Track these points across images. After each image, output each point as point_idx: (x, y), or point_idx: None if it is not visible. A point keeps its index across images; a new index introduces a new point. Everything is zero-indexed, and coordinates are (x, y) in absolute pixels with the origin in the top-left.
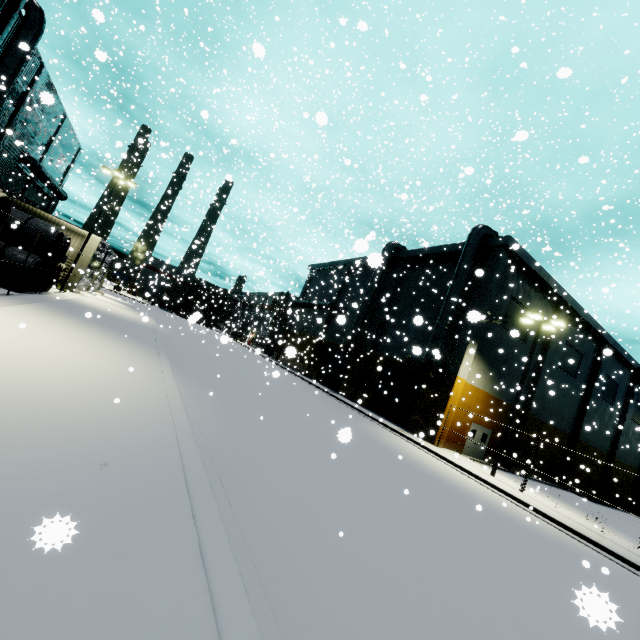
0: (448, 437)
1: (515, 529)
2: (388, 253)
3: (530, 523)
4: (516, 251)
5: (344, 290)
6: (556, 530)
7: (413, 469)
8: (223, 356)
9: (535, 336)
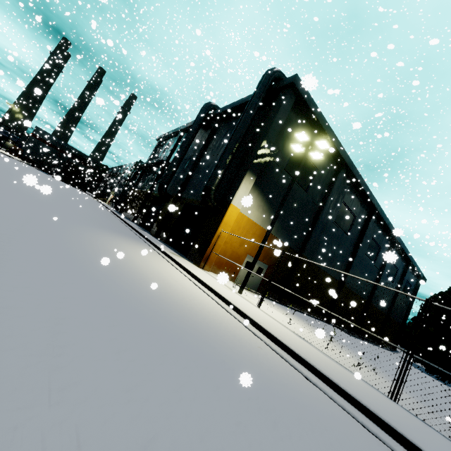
0: (220, 264)
1: (120, 322)
2: (205, 111)
3: (207, 326)
4: (302, 93)
5: (175, 152)
6: (254, 340)
7: (61, 247)
8: (5, 171)
9: (301, 159)
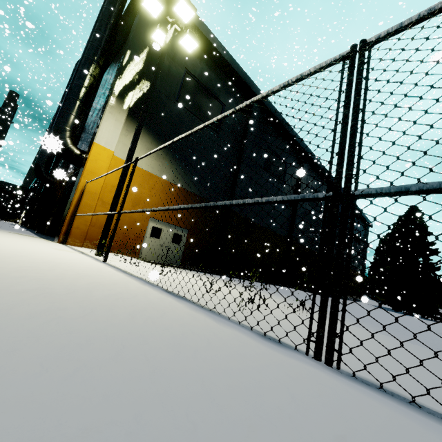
0: None
1: None
2: None
3: None
4: None
5: None
6: None
7: None
8: None
9: (163, 43)
